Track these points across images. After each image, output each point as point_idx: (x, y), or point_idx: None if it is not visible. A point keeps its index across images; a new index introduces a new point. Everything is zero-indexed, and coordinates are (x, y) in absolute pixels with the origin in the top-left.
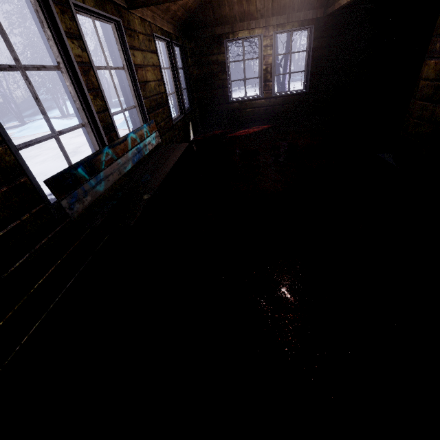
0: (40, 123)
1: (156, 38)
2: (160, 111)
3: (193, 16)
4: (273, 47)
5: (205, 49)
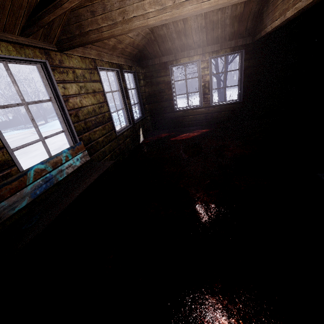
0: (54, 123)
1: (103, 70)
2: (99, 128)
3: (144, 51)
4: (210, 68)
5: (155, 73)
